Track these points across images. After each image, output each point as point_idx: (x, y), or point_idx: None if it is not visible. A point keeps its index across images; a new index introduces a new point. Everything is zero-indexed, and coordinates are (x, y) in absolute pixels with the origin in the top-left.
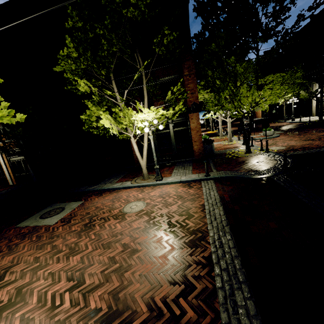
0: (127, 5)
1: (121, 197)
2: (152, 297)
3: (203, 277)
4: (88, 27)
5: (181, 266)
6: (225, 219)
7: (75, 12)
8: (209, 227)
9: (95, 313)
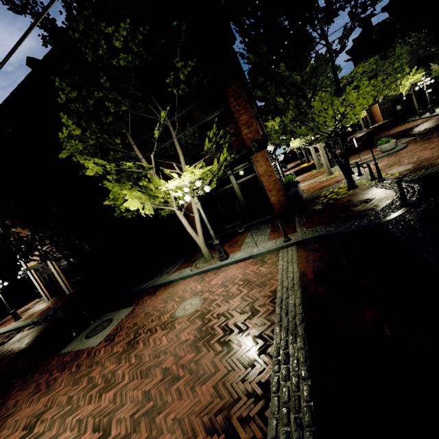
0: (116, 52)
1: (176, 294)
2: None
3: (252, 420)
4: (84, 93)
5: (228, 400)
6: (300, 313)
7: (66, 81)
8: (276, 329)
9: None
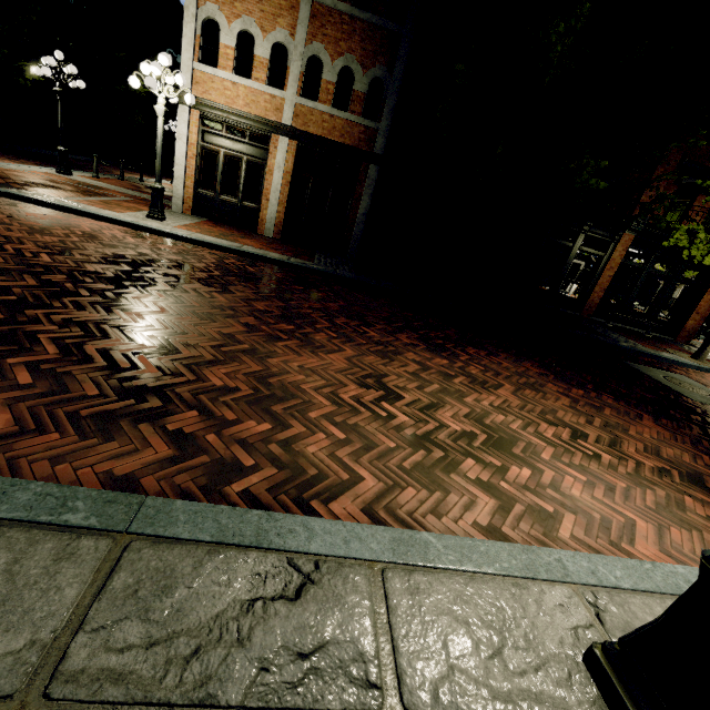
0: None
1: None
2: None
3: None
4: None
5: None
6: None
7: None
8: None
9: None
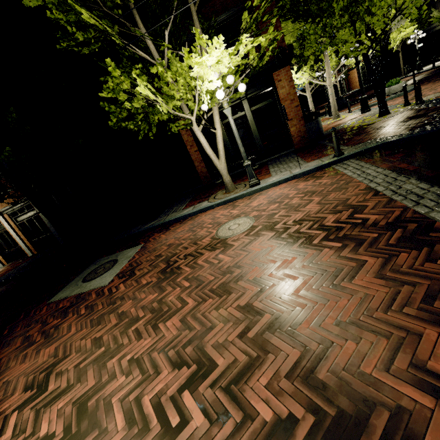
0: None
1: (203, 223)
2: (417, 366)
3: None
4: None
5: (430, 284)
6: None
7: None
8: (421, 210)
9: (283, 430)
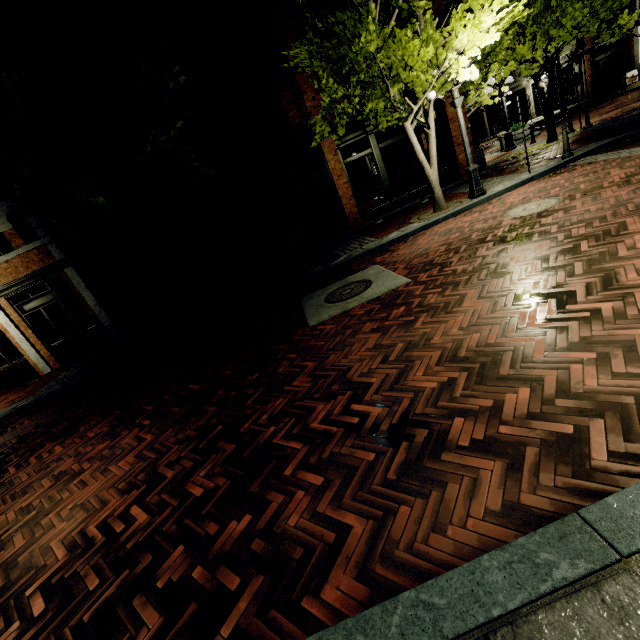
0: None
1: (456, 227)
2: None
3: None
4: None
5: None
6: None
7: None
8: None
9: None
